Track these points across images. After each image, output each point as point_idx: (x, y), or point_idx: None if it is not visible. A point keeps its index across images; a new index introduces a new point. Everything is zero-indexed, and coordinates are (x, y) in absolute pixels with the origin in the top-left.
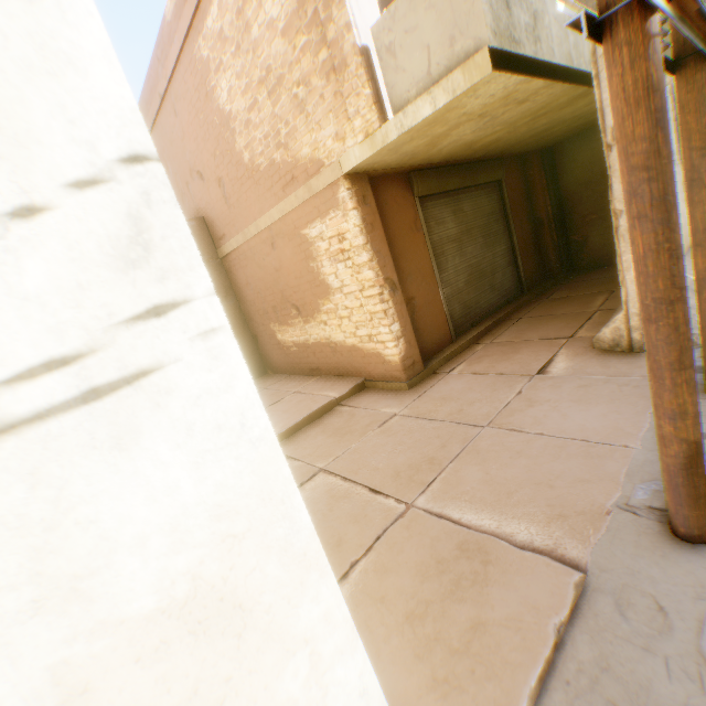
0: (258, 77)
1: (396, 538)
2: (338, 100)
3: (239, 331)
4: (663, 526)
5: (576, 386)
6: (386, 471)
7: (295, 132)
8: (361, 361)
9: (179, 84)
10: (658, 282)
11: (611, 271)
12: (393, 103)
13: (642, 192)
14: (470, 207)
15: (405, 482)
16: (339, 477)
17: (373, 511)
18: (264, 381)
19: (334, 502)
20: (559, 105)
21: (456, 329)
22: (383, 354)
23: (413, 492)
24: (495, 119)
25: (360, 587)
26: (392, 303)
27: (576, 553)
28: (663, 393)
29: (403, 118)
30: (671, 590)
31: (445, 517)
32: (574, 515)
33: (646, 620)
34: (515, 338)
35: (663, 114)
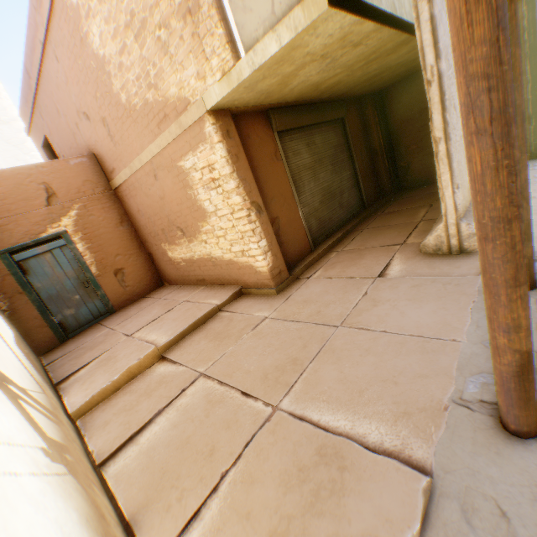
0: (124, 22)
1: (263, 444)
2: (195, 41)
3: (136, 251)
4: (494, 420)
5: (410, 286)
6: (256, 374)
7: (162, 73)
8: (237, 272)
9: (56, 31)
10: (496, 201)
11: (429, 189)
12: (244, 42)
13: (482, 104)
14: (320, 141)
15: (272, 384)
16: (216, 381)
17: (243, 415)
18: (160, 291)
19: (210, 407)
20: (387, 51)
21: (314, 240)
22: (254, 266)
23: (278, 394)
24: (335, 61)
25: (228, 501)
26: (258, 223)
27: (422, 453)
28: (499, 308)
29: (253, 56)
30: (510, 491)
31: (306, 419)
32: (417, 412)
33: (492, 528)
34: (360, 246)
35: (505, 12)
